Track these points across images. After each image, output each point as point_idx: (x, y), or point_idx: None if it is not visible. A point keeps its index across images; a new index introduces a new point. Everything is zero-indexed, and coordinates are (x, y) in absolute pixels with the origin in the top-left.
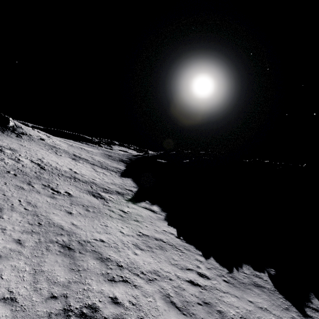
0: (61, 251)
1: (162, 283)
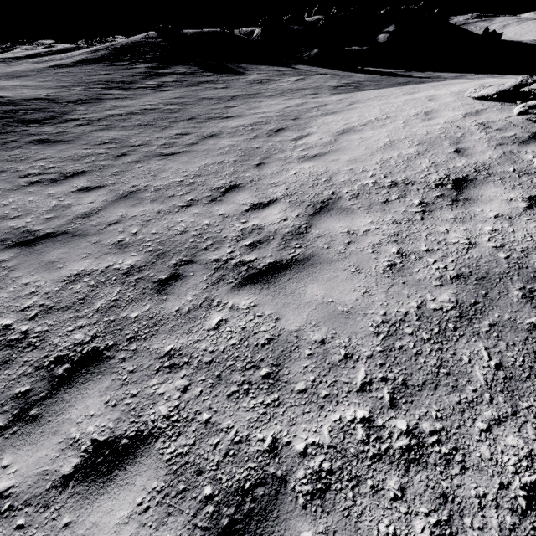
0: None
1: None
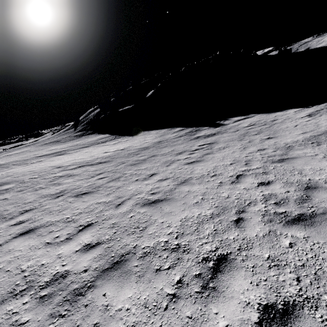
0: None
1: None
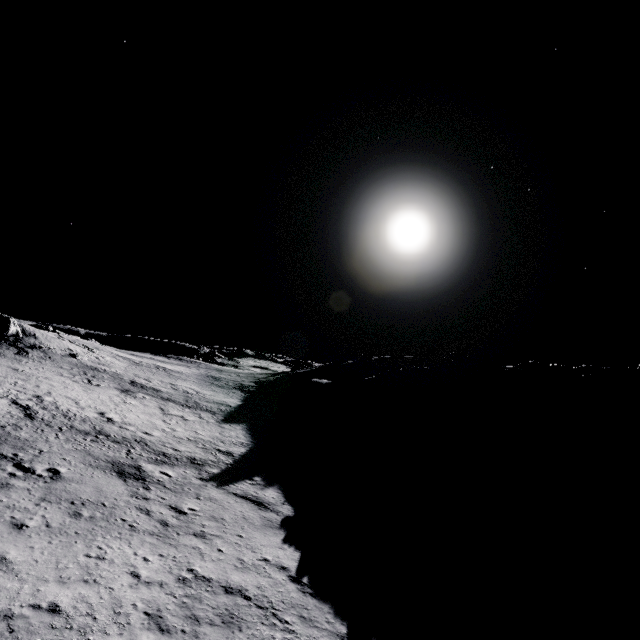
0: None
1: None
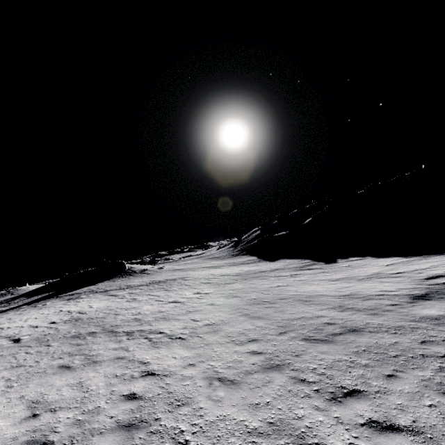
0: (375, 278)
1: (444, 266)
